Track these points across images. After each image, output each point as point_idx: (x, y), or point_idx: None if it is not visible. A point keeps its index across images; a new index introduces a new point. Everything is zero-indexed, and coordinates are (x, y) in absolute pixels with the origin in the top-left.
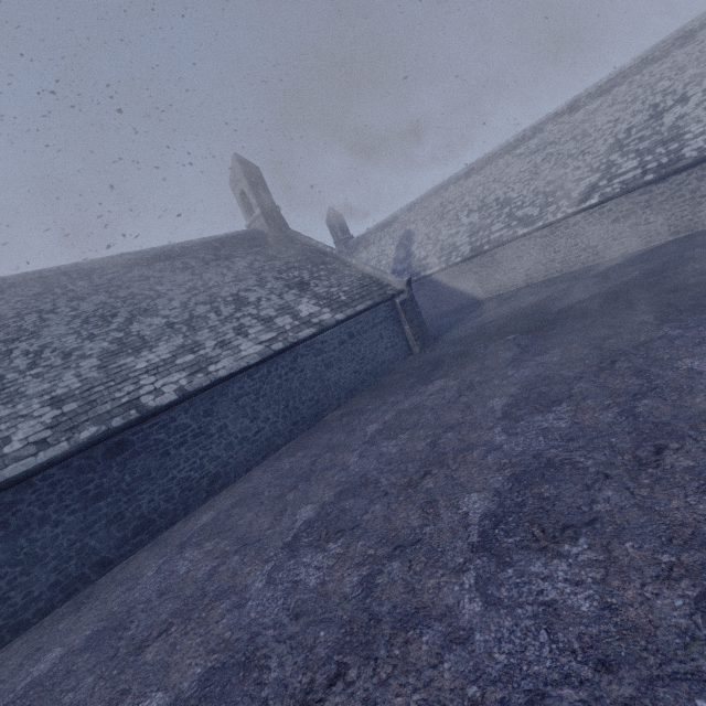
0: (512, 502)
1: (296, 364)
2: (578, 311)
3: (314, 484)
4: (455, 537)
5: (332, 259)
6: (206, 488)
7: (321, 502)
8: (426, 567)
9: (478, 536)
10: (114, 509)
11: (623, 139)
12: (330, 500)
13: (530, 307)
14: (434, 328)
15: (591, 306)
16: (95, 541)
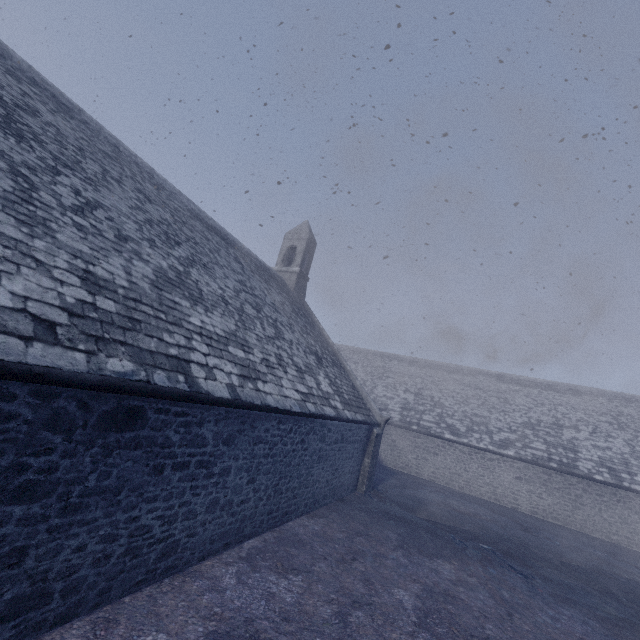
0: None
1: (307, 437)
2: (542, 558)
3: None
4: None
5: (332, 352)
6: (151, 562)
7: None
8: None
9: None
10: (23, 533)
11: (535, 424)
12: None
13: (465, 513)
14: None
15: (552, 559)
16: None
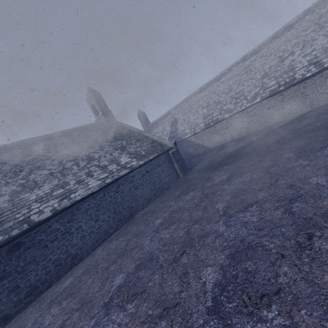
0: (230, 274)
1: (119, 189)
2: (256, 152)
3: (125, 259)
4: (198, 302)
5: (138, 134)
6: (70, 262)
7: (127, 272)
8: (181, 327)
9: (211, 301)
10: (13, 283)
11: (268, 72)
12: (132, 270)
13: (233, 151)
14: (190, 163)
15: (262, 149)
16: (0, 304)
